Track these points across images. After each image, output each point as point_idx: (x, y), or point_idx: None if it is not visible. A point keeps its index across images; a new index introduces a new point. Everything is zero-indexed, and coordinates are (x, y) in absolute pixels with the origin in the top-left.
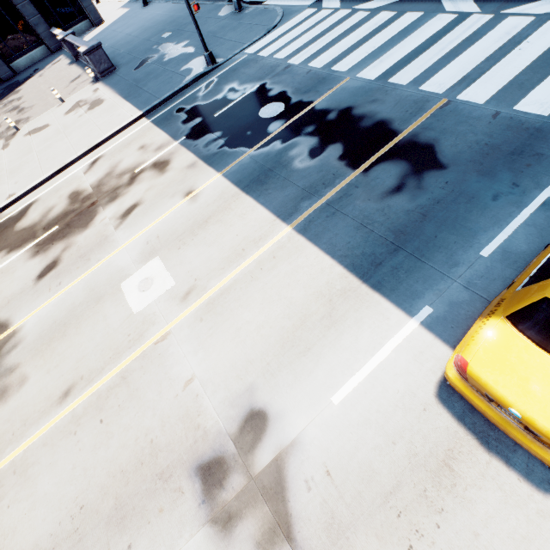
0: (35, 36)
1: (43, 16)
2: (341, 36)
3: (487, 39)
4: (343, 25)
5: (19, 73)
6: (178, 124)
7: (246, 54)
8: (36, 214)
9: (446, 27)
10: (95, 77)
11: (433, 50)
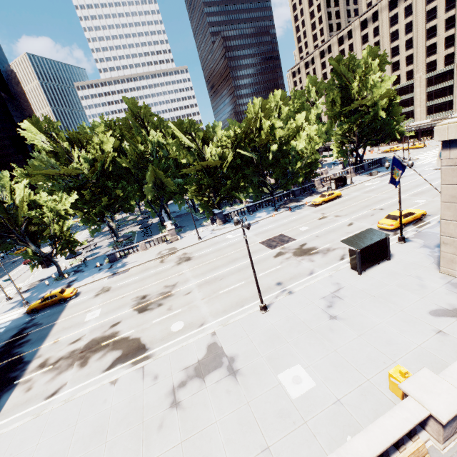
0: None
1: None
2: None
3: None
4: None
5: None
6: None
7: None
8: (108, 358)
9: None
10: None
11: None
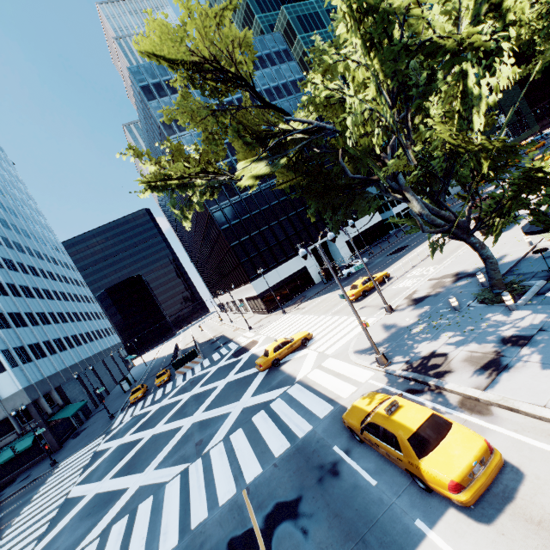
0: None
1: None
2: None
3: (215, 462)
4: None
5: None
6: None
7: None
8: None
9: (182, 482)
10: None
11: (194, 492)
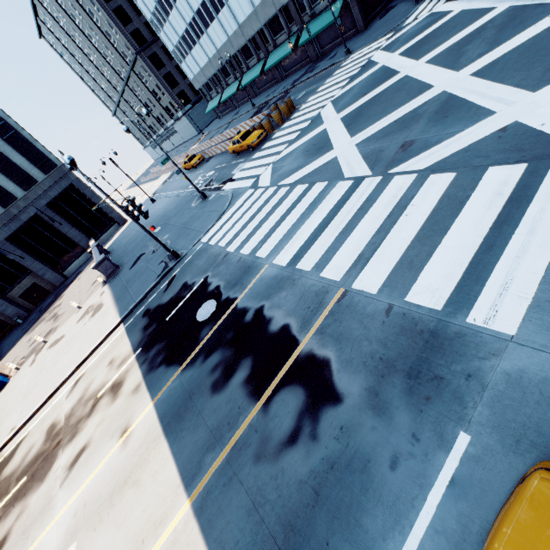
0: (80, 248)
1: (85, 233)
2: (267, 216)
3: (377, 205)
4: (269, 203)
5: (69, 277)
6: (141, 330)
7: (201, 243)
8: (20, 456)
9: (344, 195)
10: (104, 281)
11: (333, 224)
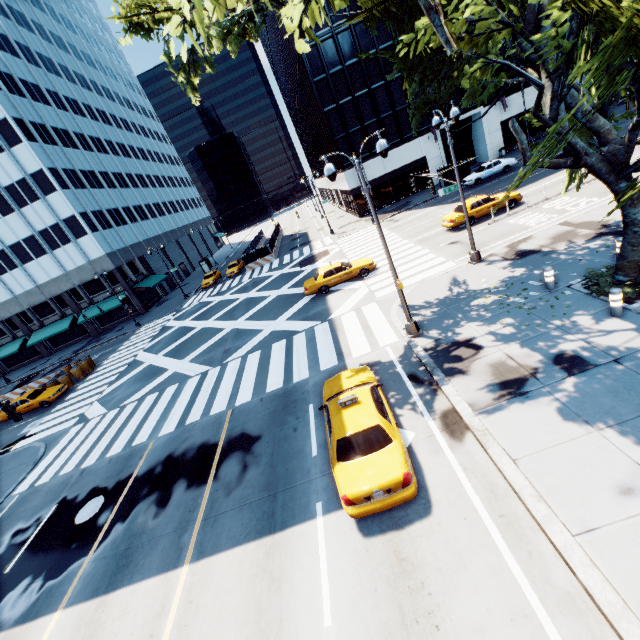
0: None
1: None
2: (124, 424)
3: (227, 375)
4: (120, 418)
5: None
6: None
7: (16, 495)
8: None
9: (199, 382)
10: None
11: (201, 395)
